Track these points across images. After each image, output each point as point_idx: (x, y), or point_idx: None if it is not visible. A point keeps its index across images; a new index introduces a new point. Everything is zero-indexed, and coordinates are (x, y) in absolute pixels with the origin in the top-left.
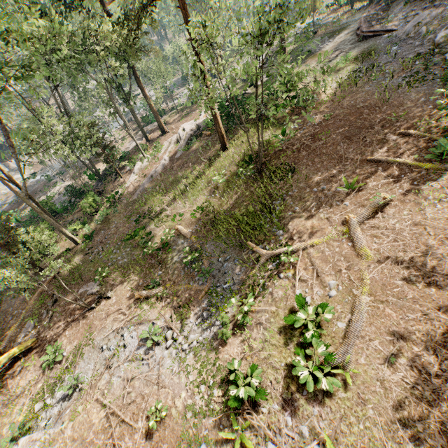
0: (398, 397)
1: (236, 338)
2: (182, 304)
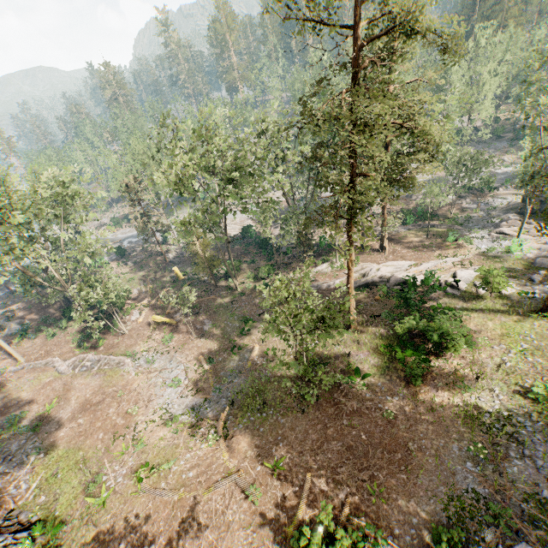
0: (125, 518)
1: (169, 430)
2: (200, 387)
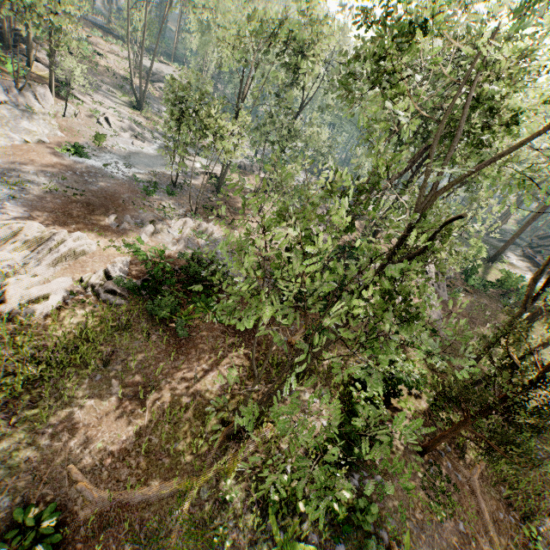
0: None
1: None
2: None
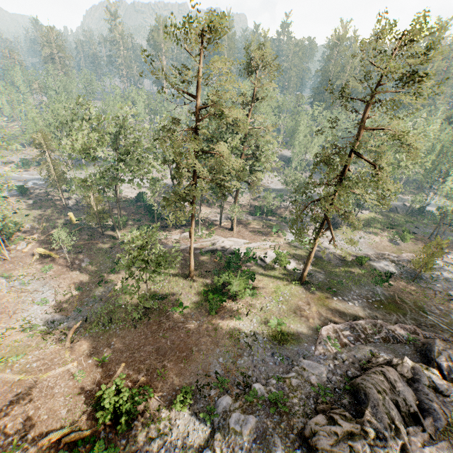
0: None
1: (26, 336)
2: (64, 307)
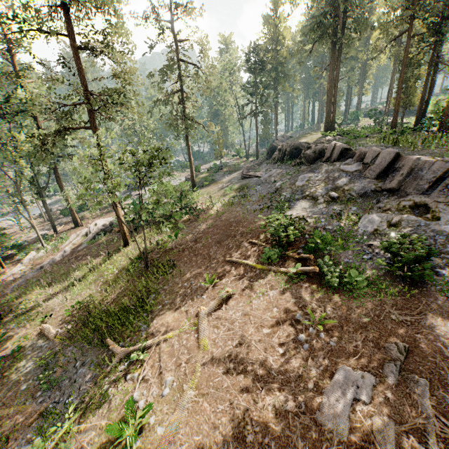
0: None
1: None
2: None
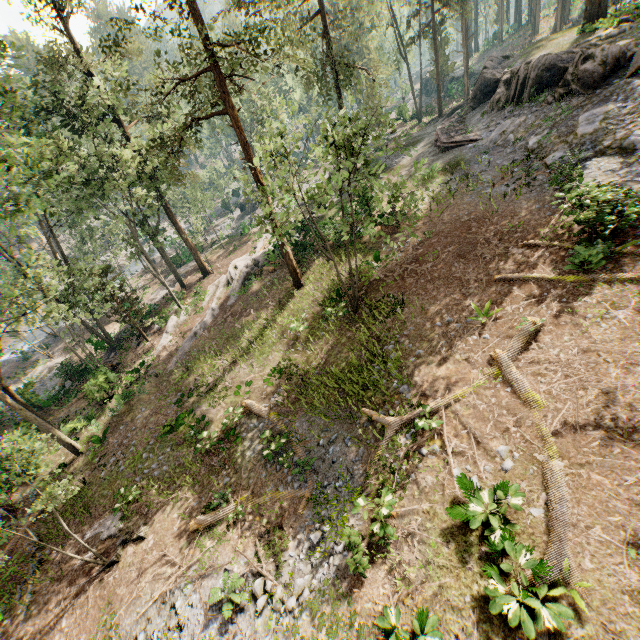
0: None
1: (377, 568)
2: (271, 526)
